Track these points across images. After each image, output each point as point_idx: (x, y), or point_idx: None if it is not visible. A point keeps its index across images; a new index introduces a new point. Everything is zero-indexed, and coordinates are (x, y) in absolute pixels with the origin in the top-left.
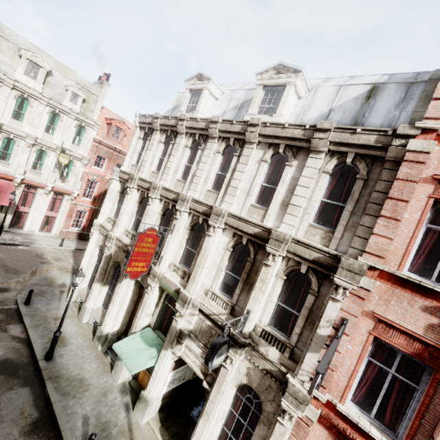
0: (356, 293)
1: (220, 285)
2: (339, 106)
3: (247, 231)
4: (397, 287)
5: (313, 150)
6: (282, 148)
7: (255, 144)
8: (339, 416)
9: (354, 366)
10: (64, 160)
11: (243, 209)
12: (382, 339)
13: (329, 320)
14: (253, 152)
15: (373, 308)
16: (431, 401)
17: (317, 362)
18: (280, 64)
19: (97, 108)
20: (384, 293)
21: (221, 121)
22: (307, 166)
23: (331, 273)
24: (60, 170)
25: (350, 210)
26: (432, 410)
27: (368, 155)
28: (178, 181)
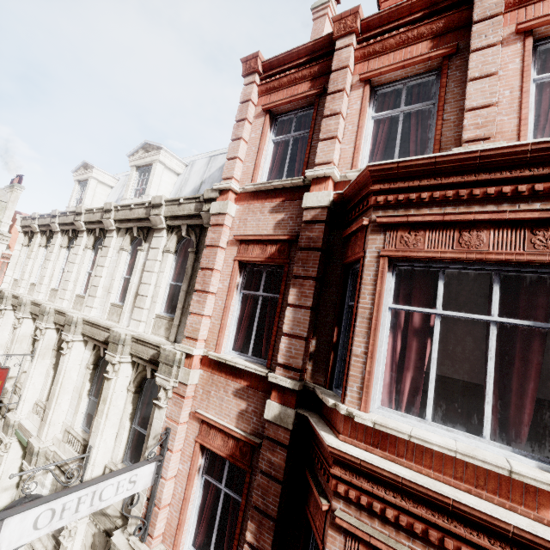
0: (177, 392)
1: (83, 419)
2: (208, 178)
3: (100, 338)
4: (215, 373)
5: (156, 229)
6: (135, 231)
7: (114, 232)
8: None
9: (184, 492)
10: None
11: (104, 311)
12: (205, 445)
13: (156, 435)
14: (113, 241)
15: (199, 406)
16: (244, 516)
17: (145, 500)
18: (147, 143)
19: (8, 217)
20: (206, 384)
21: (84, 211)
22: (152, 247)
23: (157, 372)
24: None
25: (185, 290)
26: (245, 529)
27: (197, 225)
28: (53, 290)
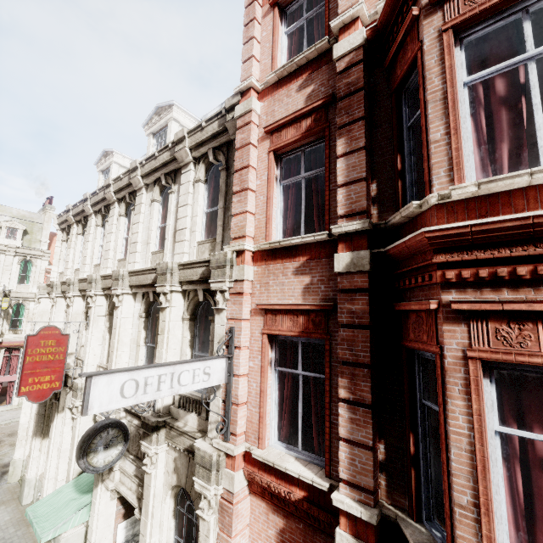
0: (234, 291)
1: None
2: None
3: (147, 282)
4: (270, 263)
5: (183, 166)
6: (163, 179)
7: (143, 188)
8: (262, 469)
9: (260, 386)
10: (5, 304)
11: (146, 262)
12: (273, 333)
13: (220, 339)
14: (143, 197)
15: (258, 300)
16: (331, 384)
17: (221, 403)
18: (159, 107)
19: (45, 236)
20: (263, 277)
21: (112, 182)
22: (182, 183)
23: (210, 282)
24: (9, 319)
25: (222, 207)
26: (335, 396)
27: (222, 144)
28: (95, 266)
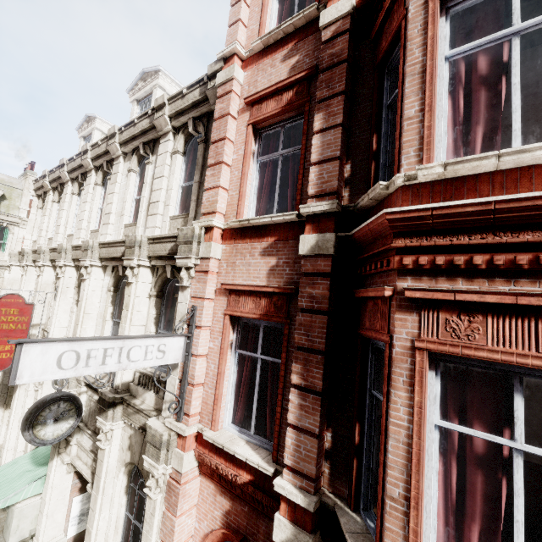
0: (200, 269)
1: None
2: None
3: (117, 255)
4: (238, 242)
5: (162, 135)
6: (141, 148)
7: (120, 157)
8: (213, 451)
9: (218, 367)
10: None
11: (118, 234)
12: (235, 314)
13: (182, 317)
14: (120, 166)
15: (224, 280)
16: (287, 369)
17: (178, 382)
18: (145, 72)
19: (25, 203)
20: (230, 256)
21: (90, 148)
22: (159, 154)
23: (176, 258)
24: None
25: (197, 181)
26: (289, 381)
27: (203, 114)
28: (69, 236)
